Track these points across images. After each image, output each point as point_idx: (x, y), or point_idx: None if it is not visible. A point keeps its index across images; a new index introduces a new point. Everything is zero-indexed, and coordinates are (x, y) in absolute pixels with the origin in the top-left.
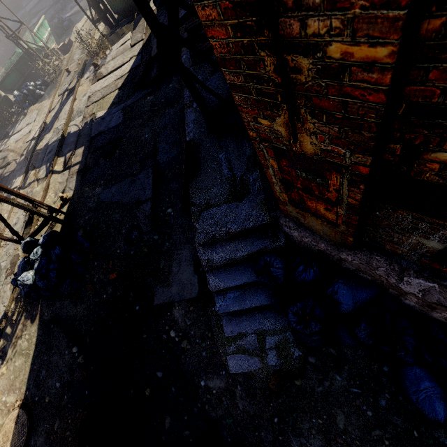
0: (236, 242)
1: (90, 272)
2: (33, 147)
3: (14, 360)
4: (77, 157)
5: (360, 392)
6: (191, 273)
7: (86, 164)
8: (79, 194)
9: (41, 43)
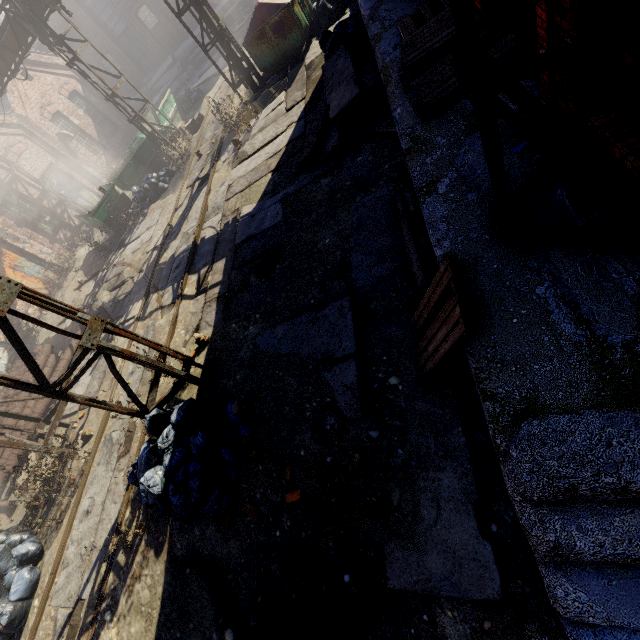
0: None
1: (249, 480)
2: (156, 259)
3: (128, 619)
4: (216, 275)
5: None
6: (471, 533)
7: (230, 286)
8: (223, 334)
9: (168, 123)
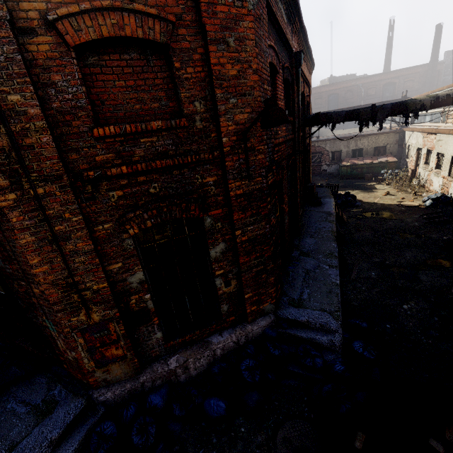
0: (62, 446)
1: None
2: None
3: None
4: None
5: (204, 449)
6: None
7: None
8: None
9: None
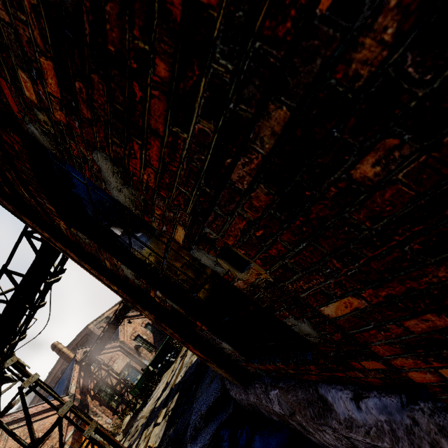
0: (208, 425)
1: None
2: (154, 406)
3: None
4: (173, 403)
5: None
6: None
7: (175, 407)
8: (161, 440)
9: None
